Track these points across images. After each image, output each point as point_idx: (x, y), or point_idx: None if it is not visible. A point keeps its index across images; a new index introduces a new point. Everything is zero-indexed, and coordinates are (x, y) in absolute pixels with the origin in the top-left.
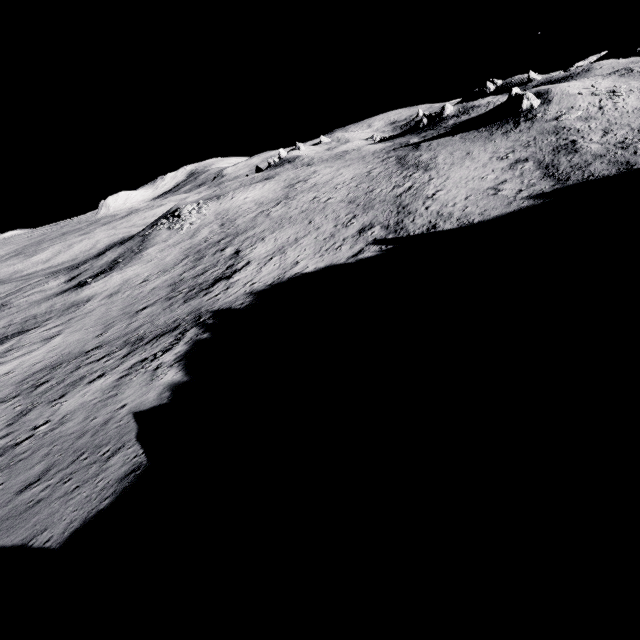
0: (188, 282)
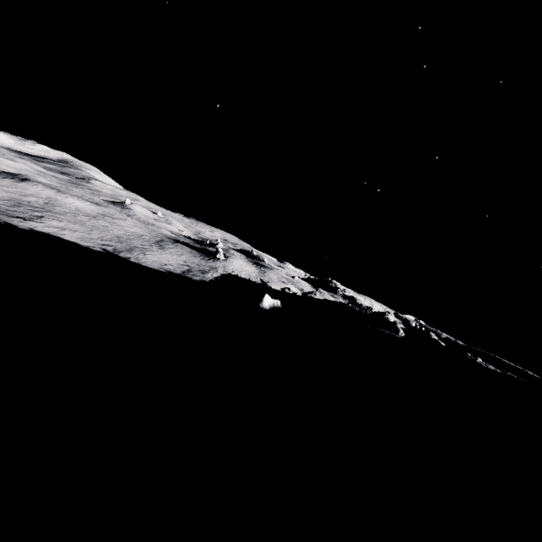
0: (2, 209)
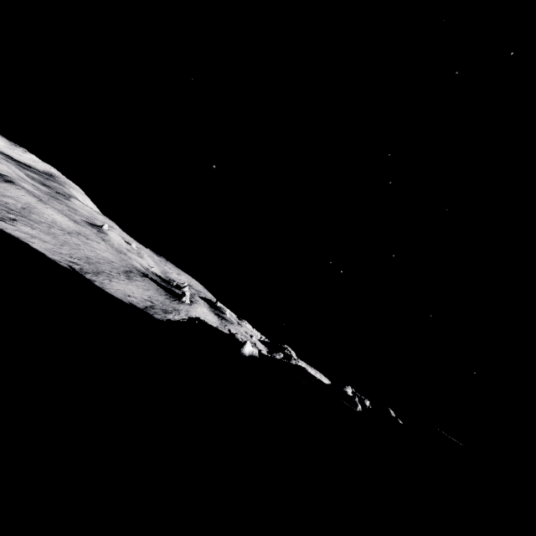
0: None
